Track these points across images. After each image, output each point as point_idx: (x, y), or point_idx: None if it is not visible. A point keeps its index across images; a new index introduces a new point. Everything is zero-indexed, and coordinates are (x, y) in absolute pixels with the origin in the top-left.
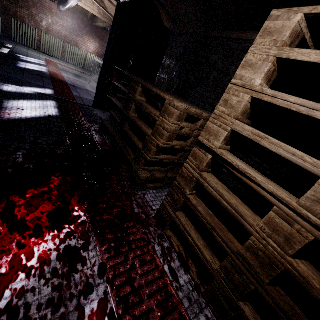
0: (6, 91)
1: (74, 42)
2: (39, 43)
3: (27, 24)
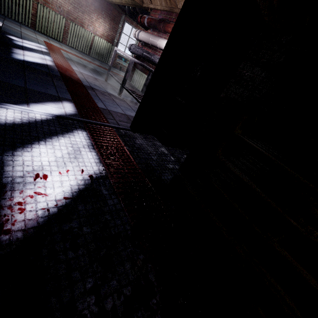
0: (4, 123)
1: (79, 20)
2: (34, 18)
3: None
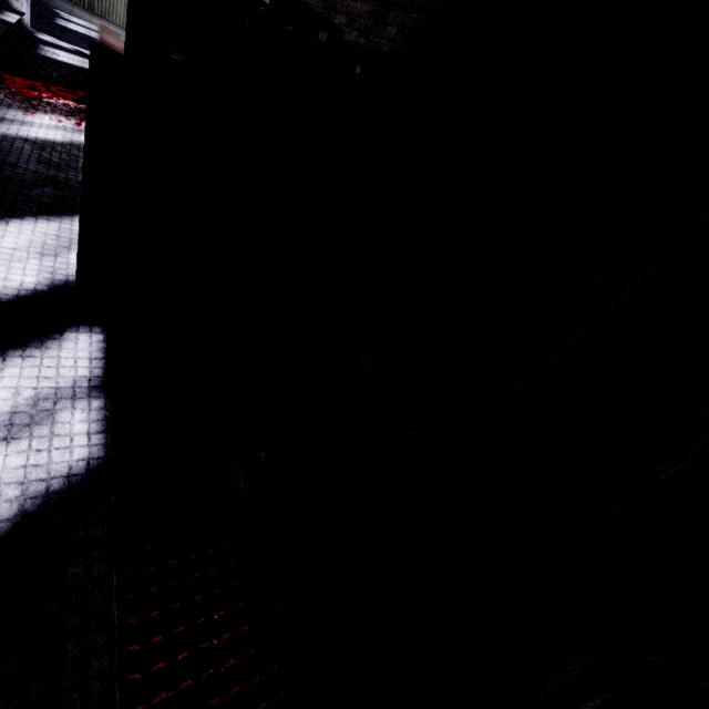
0: (42, 39)
1: None
2: None
3: None
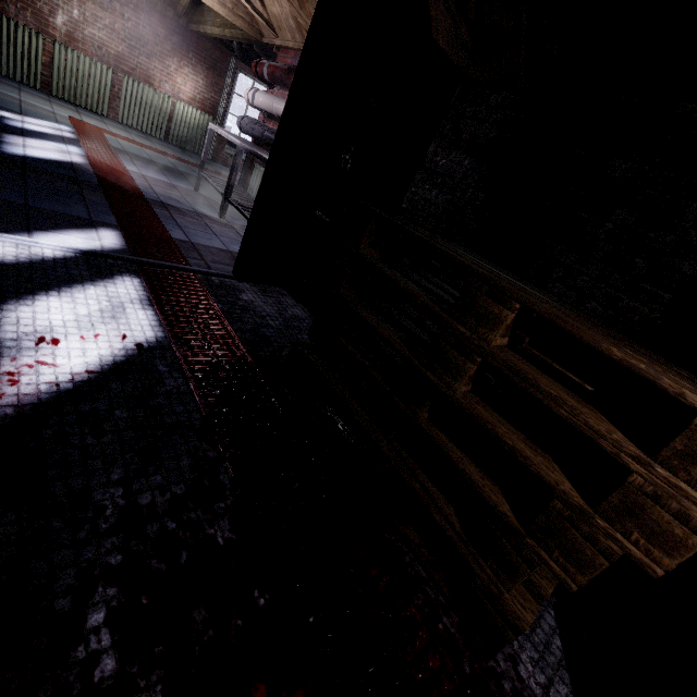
0: None
1: (142, 72)
2: (48, 72)
3: (13, 19)
